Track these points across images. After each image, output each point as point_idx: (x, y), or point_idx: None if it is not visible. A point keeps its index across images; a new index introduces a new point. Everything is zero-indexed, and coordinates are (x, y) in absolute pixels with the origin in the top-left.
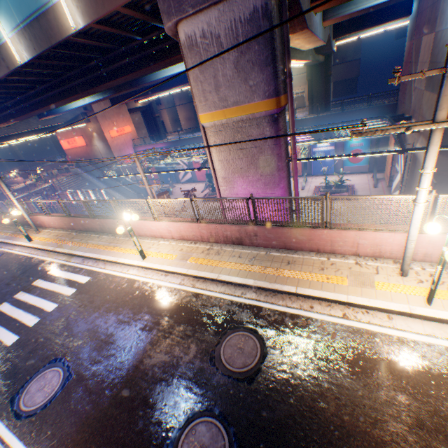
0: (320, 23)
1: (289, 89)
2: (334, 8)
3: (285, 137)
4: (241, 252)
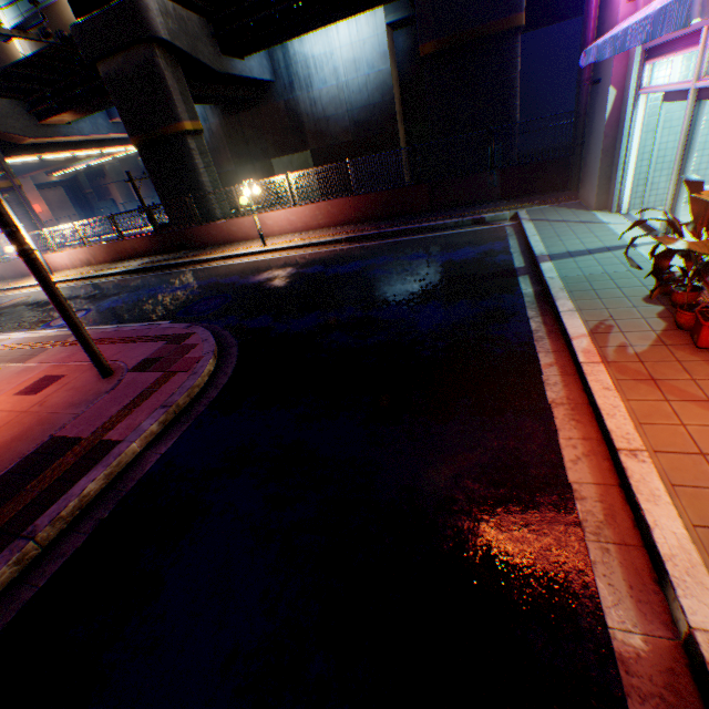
0: (105, 123)
1: (10, 178)
2: (114, 112)
3: (26, 207)
4: (3, 283)
